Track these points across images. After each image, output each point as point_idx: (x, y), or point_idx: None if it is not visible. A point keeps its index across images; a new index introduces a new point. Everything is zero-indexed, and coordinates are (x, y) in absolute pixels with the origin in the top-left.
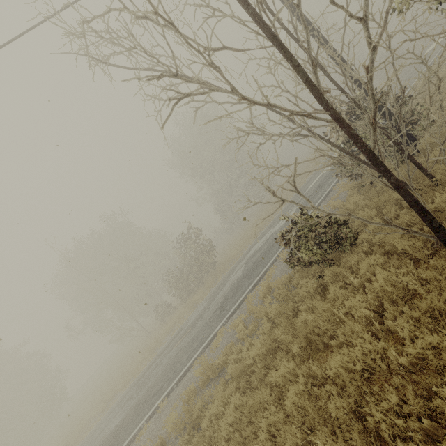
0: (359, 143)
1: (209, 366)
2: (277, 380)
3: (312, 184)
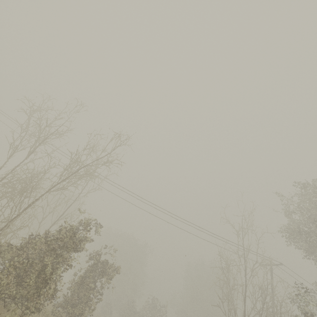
0: None
1: None
2: None
3: None
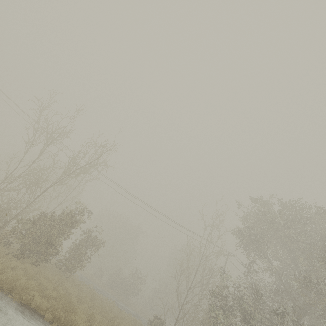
0: (177, 318)
1: (114, 303)
2: (127, 318)
3: None
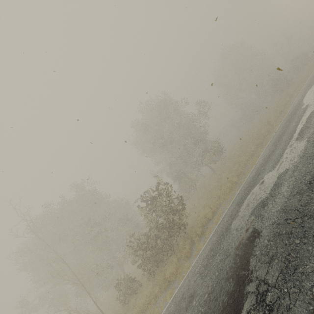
0: None
1: None
2: None
3: (302, 122)
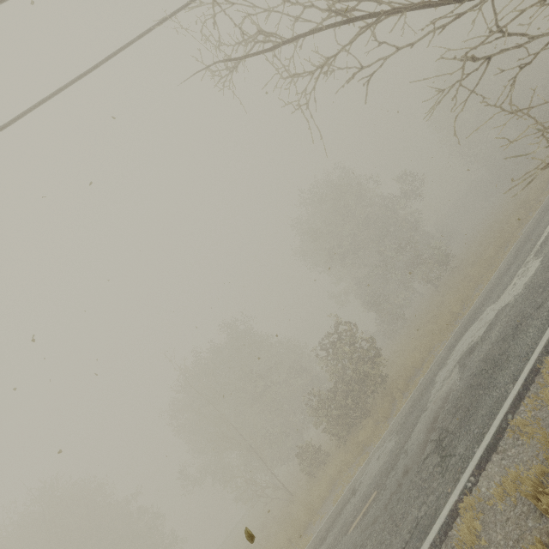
0: None
1: None
2: None
3: None
